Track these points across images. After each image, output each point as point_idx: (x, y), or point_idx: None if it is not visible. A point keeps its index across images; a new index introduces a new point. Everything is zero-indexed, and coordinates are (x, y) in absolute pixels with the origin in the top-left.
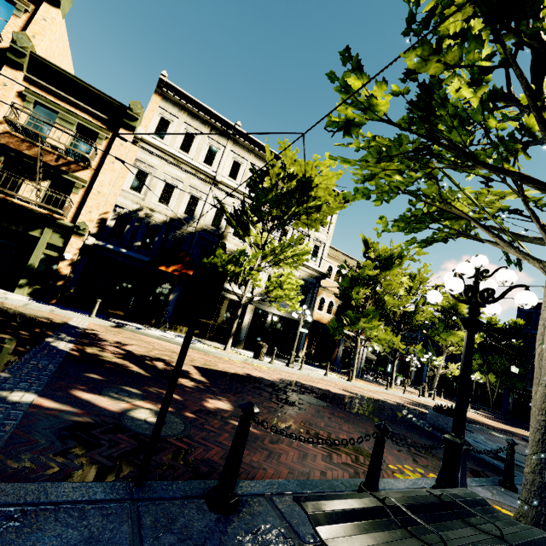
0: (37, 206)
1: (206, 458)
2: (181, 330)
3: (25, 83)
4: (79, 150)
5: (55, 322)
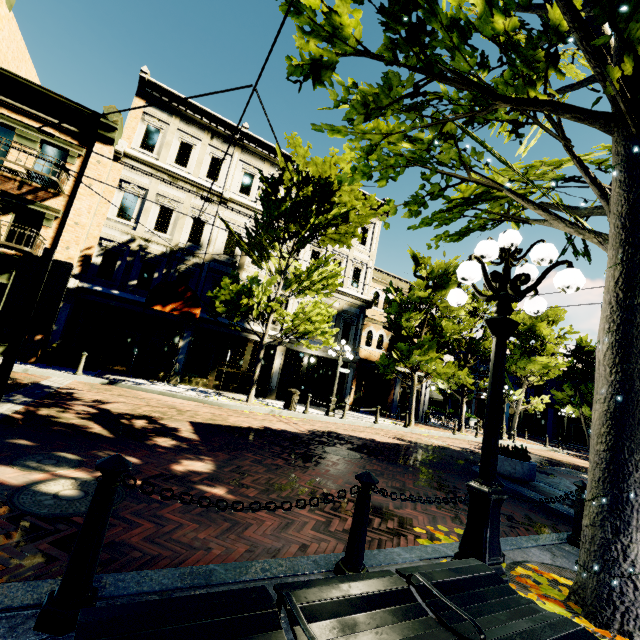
0: (0, 247)
1: (118, 541)
2: (197, 383)
3: None
4: (47, 173)
5: (20, 383)
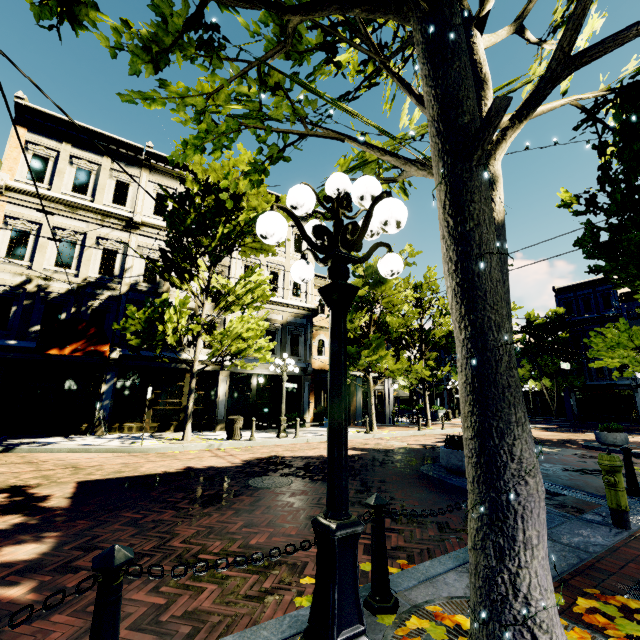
0: None
1: None
2: (130, 429)
3: None
4: None
5: None
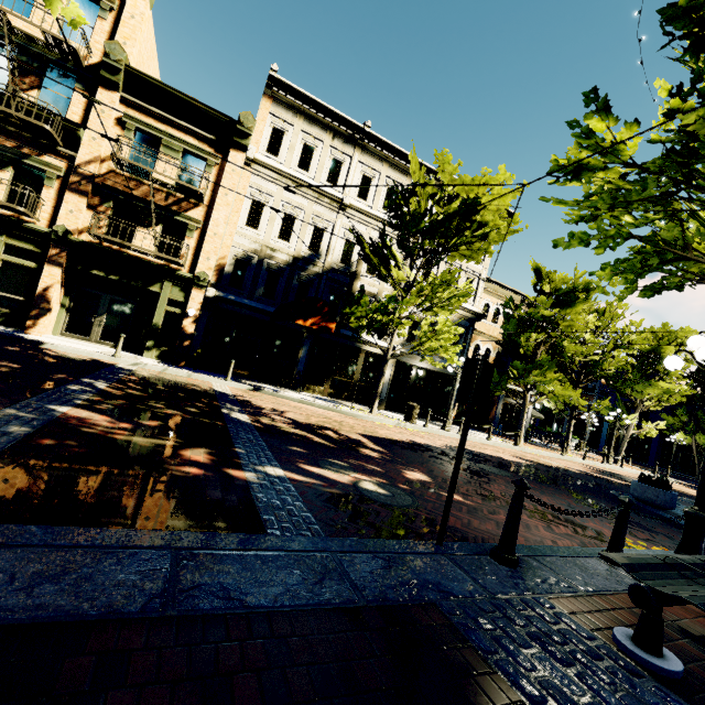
0: (152, 257)
1: (451, 526)
2: (314, 390)
3: (122, 106)
4: (188, 183)
5: (206, 390)
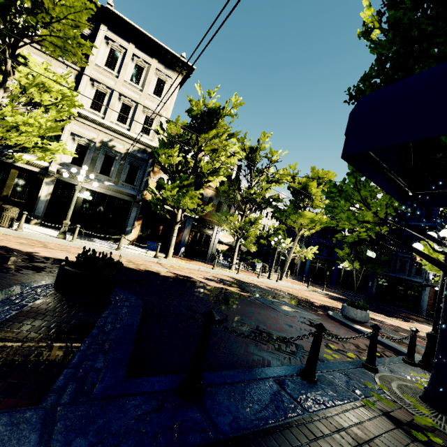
0: None
1: None
2: None
3: None
4: None
5: None
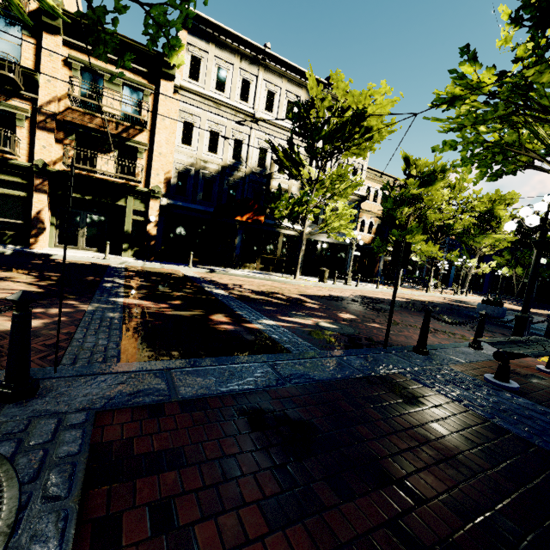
0: (114, 178)
1: (381, 340)
2: (249, 267)
3: (65, 48)
4: (131, 113)
5: (182, 276)
